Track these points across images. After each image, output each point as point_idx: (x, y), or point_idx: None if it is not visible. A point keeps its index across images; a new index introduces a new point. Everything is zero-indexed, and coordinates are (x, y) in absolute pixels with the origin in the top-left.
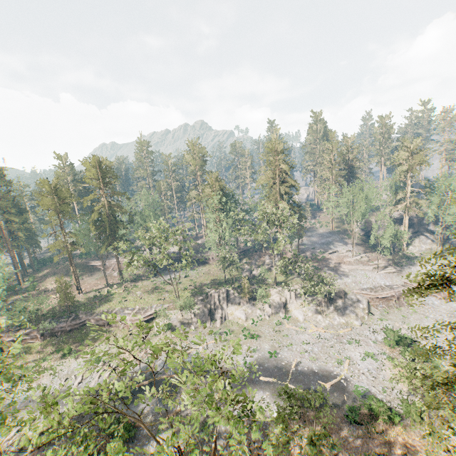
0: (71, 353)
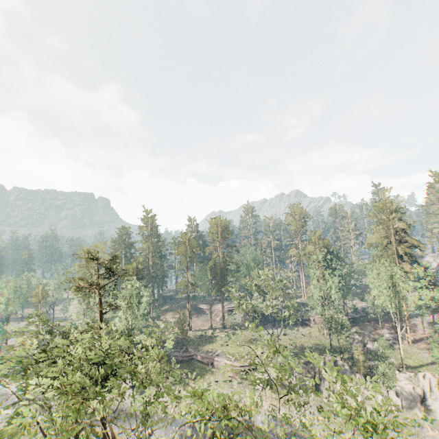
0: (180, 383)
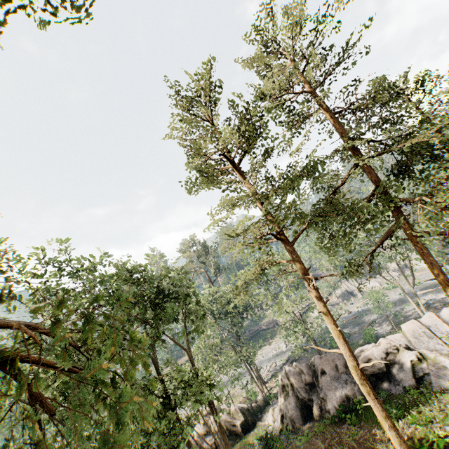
0: (263, 346)
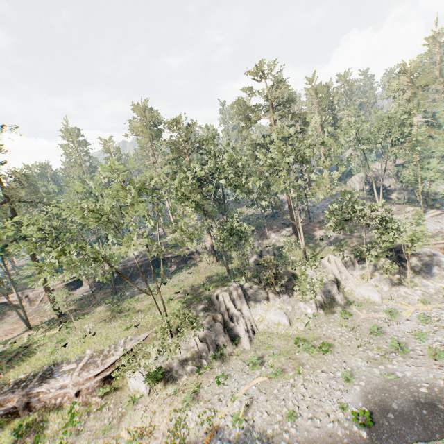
0: None
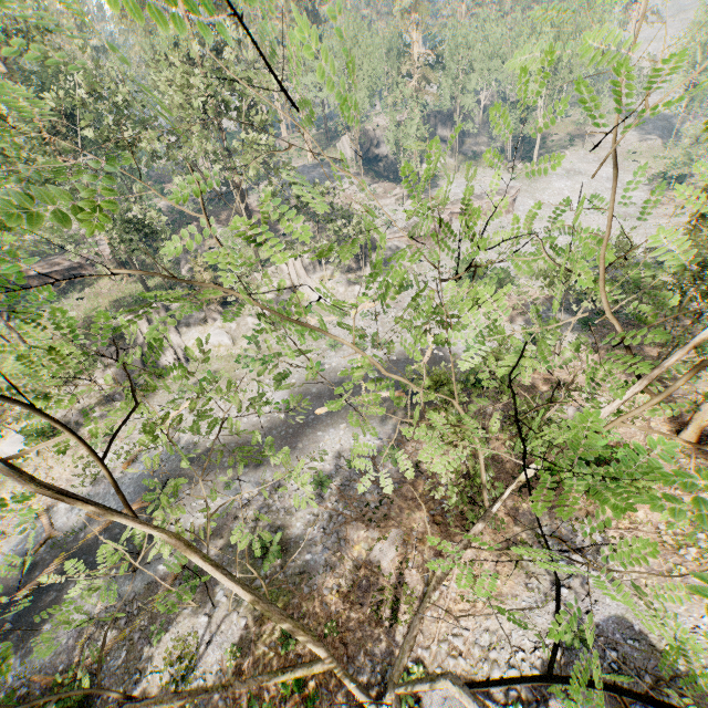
0: None
